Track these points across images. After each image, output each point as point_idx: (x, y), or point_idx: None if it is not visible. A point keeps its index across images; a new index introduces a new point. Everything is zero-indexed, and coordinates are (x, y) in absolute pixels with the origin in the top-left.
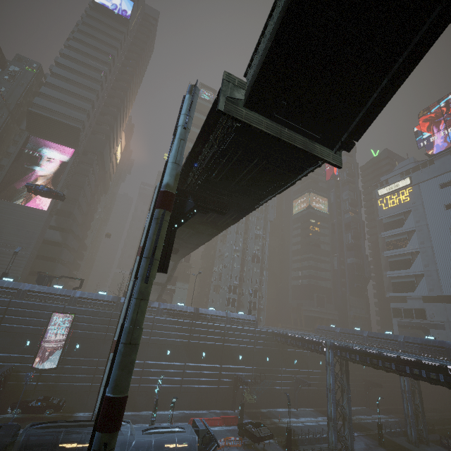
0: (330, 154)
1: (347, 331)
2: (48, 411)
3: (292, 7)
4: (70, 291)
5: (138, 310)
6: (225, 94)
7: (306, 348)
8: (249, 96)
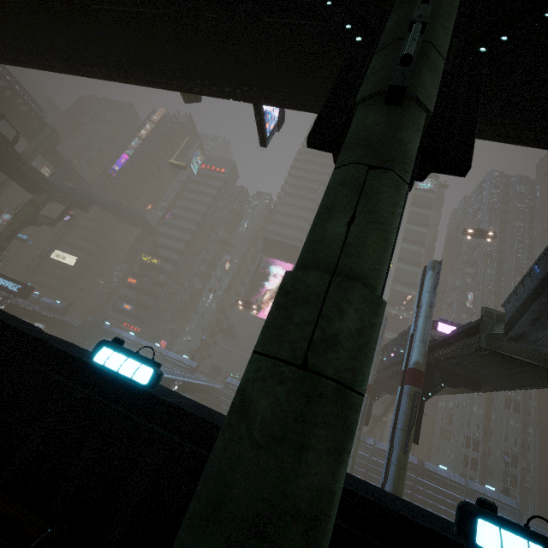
0: None
1: None
2: None
3: None
4: None
5: (399, 476)
6: (485, 330)
7: None
8: (509, 334)
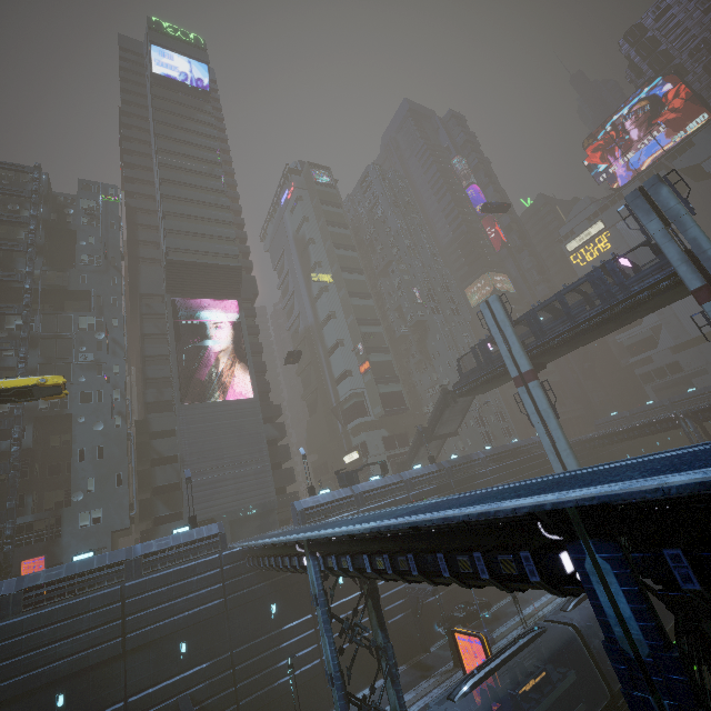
0: None
1: (641, 409)
2: (486, 610)
3: None
4: (396, 476)
5: None
6: None
7: (648, 433)
8: None
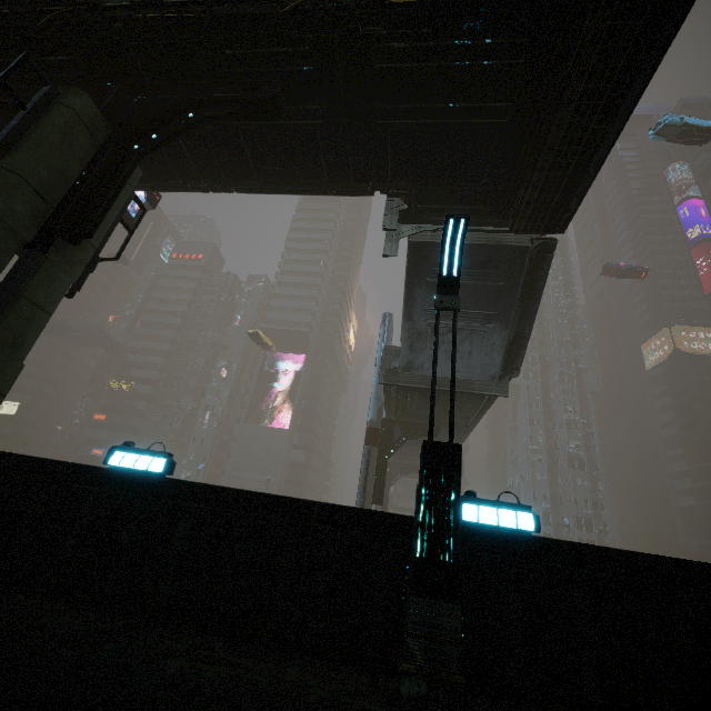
0: (492, 386)
1: None
2: None
3: (407, 315)
4: None
5: None
6: (384, 367)
7: None
8: (400, 366)
